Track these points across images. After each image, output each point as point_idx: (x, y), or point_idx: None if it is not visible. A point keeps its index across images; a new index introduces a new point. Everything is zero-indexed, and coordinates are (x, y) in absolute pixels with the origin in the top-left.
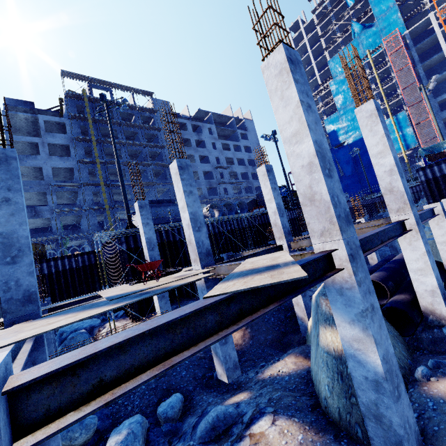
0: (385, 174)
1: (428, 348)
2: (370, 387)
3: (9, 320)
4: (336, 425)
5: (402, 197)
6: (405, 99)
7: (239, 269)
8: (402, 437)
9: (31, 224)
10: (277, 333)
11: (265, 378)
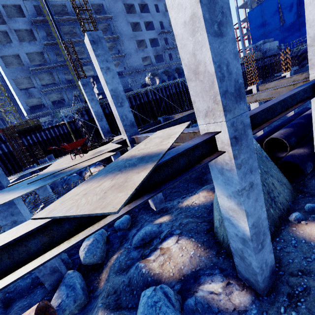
0: None
1: (310, 192)
2: (239, 240)
3: None
4: (220, 244)
5: None
6: None
7: (128, 152)
8: (257, 273)
9: (30, 103)
10: (199, 173)
11: (182, 207)
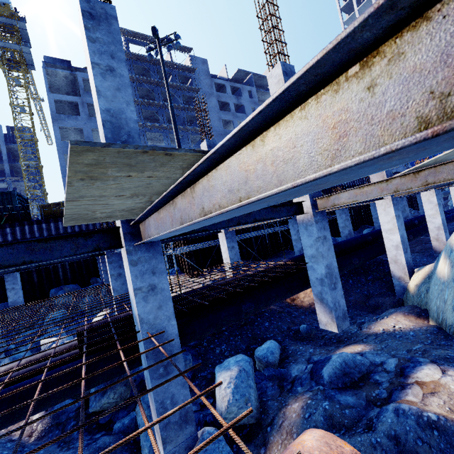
0: None
1: None
2: None
3: None
4: None
5: None
6: None
7: None
8: None
9: None
10: (359, 295)
11: (377, 333)
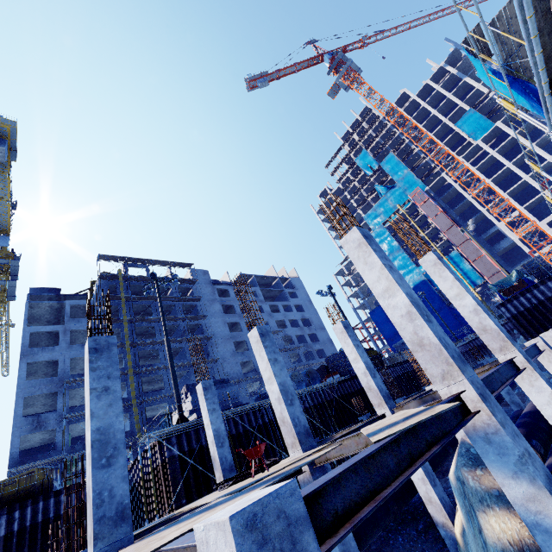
0: (471, 314)
1: None
2: None
3: (99, 550)
4: None
5: (498, 335)
6: (451, 240)
7: (371, 430)
8: None
9: (25, 443)
10: None
11: None
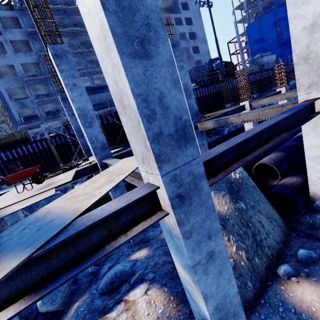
0: (303, 33)
1: (305, 231)
2: None
3: None
4: None
5: (319, 67)
6: None
7: (58, 200)
8: None
9: (24, 113)
10: None
11: (164, 238)
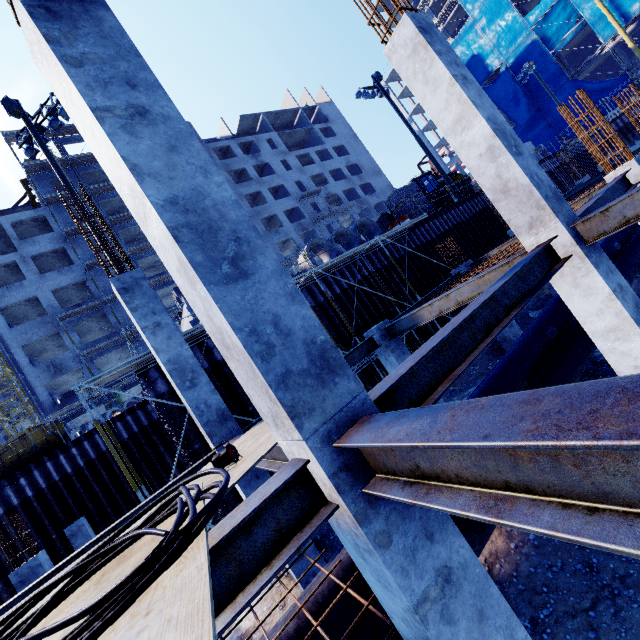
0: None
1: None
2: None
3: None
4: None
5: None
6: None
7: None
8: None
9: (62, 386)
10: None
11: None
